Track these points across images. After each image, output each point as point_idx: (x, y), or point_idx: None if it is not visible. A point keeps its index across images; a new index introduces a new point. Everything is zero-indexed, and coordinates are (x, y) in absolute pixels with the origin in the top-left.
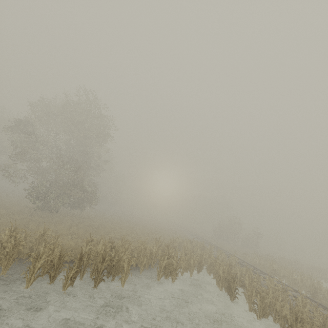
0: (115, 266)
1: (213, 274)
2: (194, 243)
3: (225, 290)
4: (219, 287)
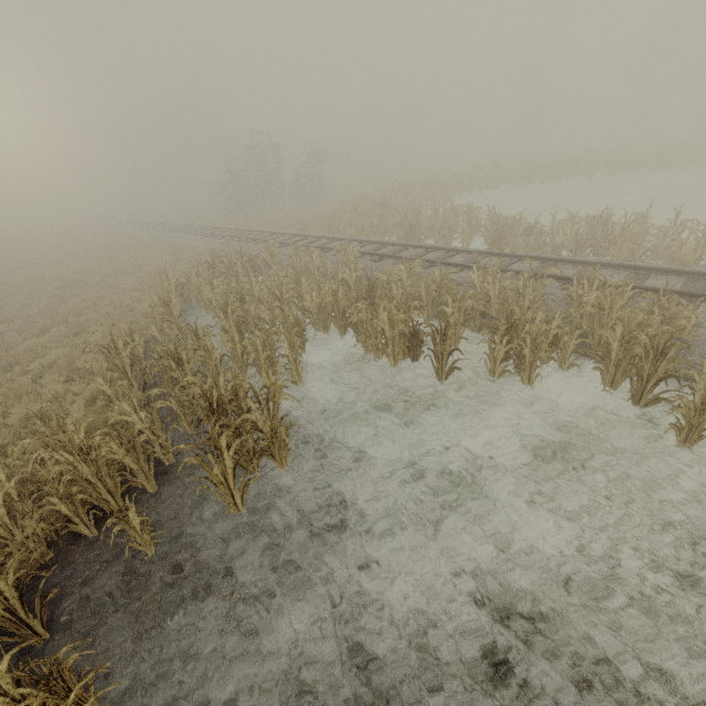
0: None
1: (340, 329)
2: (222, 265)
3: (403, 360)
4: (390, 363)
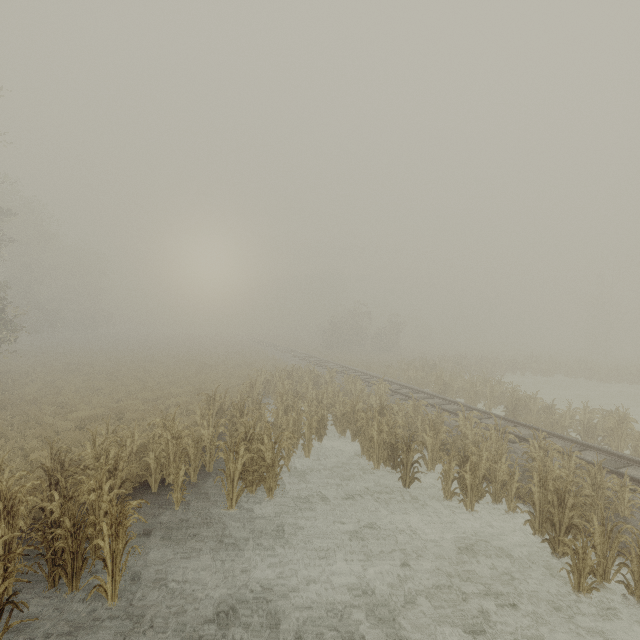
0: (68, 549)
1: (352, 434)
2: (296, 375)
3: (385, 465)
4: (373, 463)
